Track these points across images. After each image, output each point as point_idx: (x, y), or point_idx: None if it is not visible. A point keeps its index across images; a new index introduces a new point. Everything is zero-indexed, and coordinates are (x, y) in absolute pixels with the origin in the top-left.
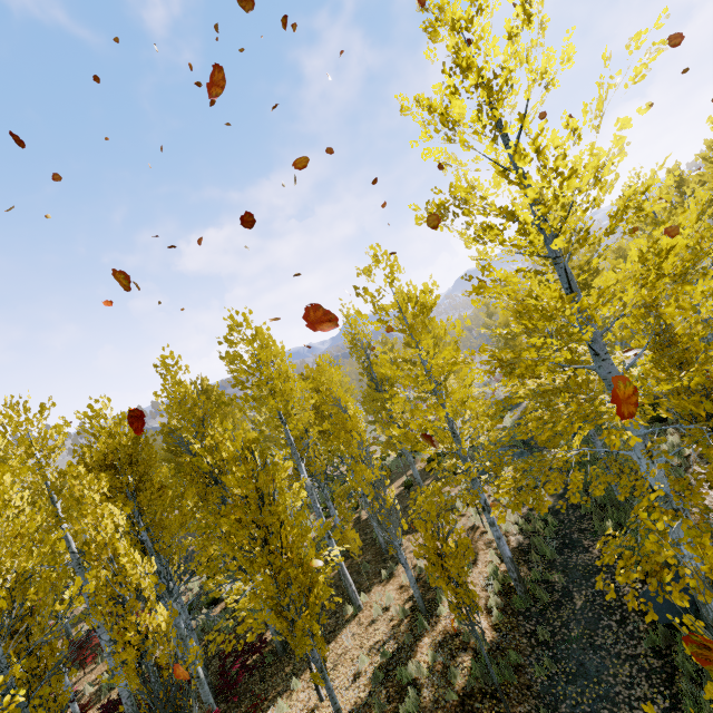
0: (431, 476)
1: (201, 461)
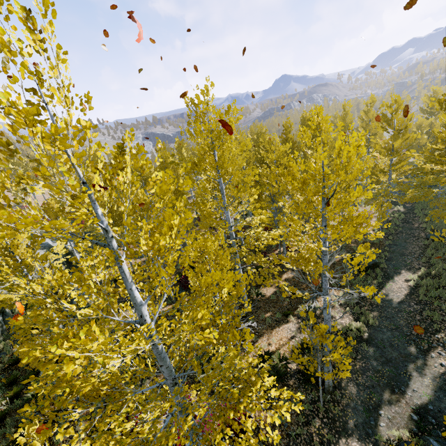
0: None
1: (306, 166)
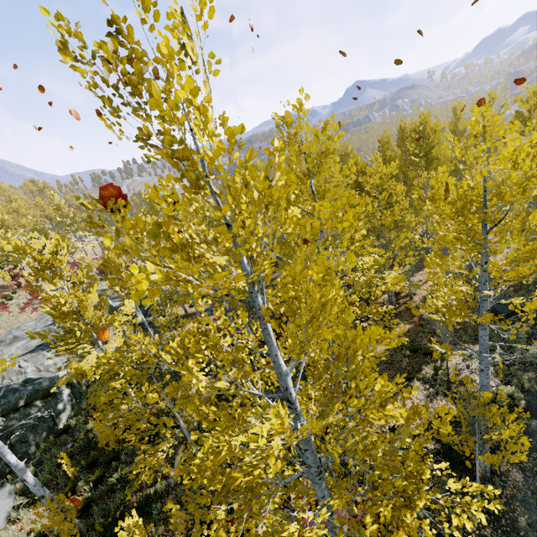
0: None
1: (413, 189)
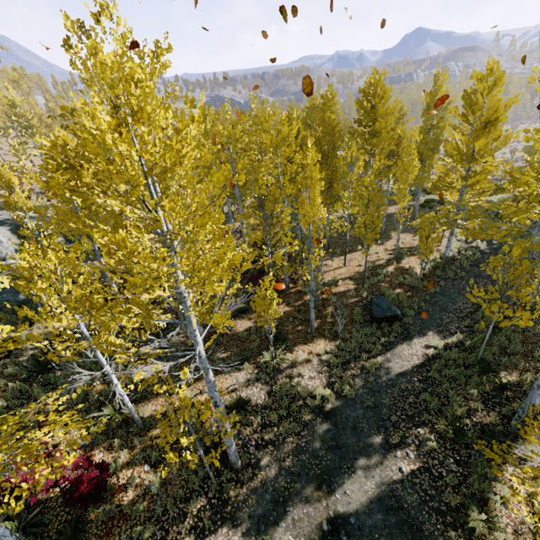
0: (422, 210)
1: (339, 162)
